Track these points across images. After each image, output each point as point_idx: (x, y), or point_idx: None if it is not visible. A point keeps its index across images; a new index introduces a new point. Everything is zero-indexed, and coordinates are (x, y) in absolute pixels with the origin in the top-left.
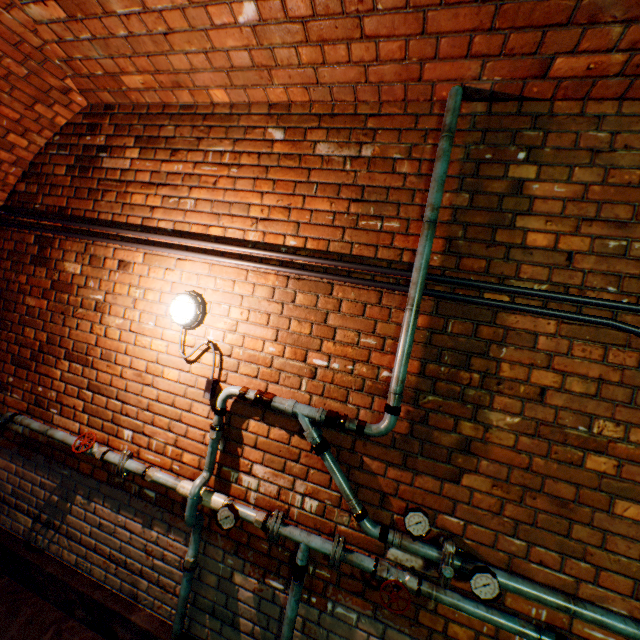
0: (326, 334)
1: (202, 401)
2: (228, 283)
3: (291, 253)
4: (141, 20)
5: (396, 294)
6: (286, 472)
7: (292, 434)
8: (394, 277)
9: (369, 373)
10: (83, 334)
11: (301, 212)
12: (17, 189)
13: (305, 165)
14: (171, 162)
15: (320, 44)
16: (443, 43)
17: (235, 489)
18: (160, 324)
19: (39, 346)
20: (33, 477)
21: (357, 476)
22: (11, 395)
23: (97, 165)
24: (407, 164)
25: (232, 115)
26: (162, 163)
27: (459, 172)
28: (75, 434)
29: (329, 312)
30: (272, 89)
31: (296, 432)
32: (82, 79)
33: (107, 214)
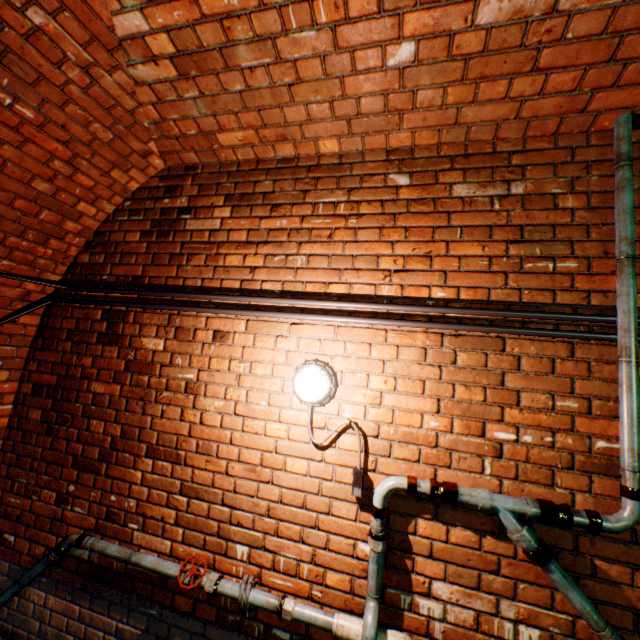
0: (506, 399)
1: (344, 498)
2: (362, 347)
3: (444, 306)
4: (267, 72)
5: (592, 344)
6: (482, 589)
7: (482, 534)
8: (584, 324)
9: (577, 445)
10: (170, 423)
11: (445, 259)
12: (78, 260)
13: (441, 209)
14: (271, 218)
15: (476, 81)
16: (629, 69)
17: (409, 620)
18: (275, 403)
19: (110, 442)
20: (105, 622)
21: (590, 588)
22: (71, 509)
23: (178, 228)
24: (571, 198)
25: (342, 164)
26: (260, 220)
27: (639, 202)
28: (165, 556)
29: (505, 372)
30: (396, 134)
31: (487, 531)
32: (168, 140)
33: (194, 279)
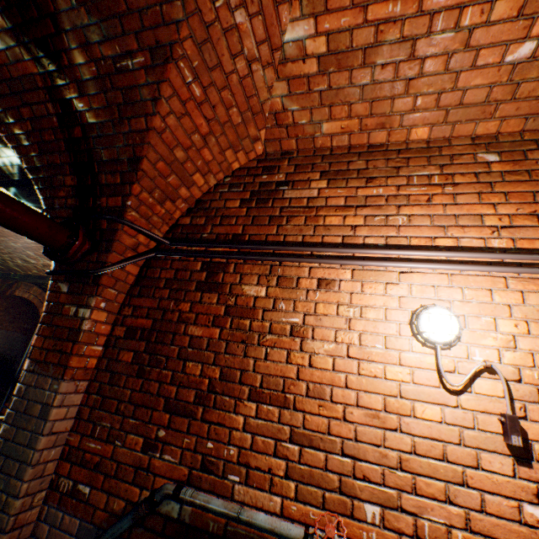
0: None
1: (494, 449)
2: (481, 292)
3: None
4: (395, 68)
5: None
6: None
7: None
8: None
9: None
10: (275, 365)
11: None
12: (179, 222)
13: (536, 177)
14: (367, 187)
15: None
16: None
17: None
18: (392, 346)
19: (207, 384)
20: None
21: None
22: (160, 456)
23: (277, 196)
24: None
25: (429, 148)
26: (356, 189)
27: None
28: (273, 516)
29: None
30: (485, 122)
31: None
32: (278, 129)
33: (294, 236)
